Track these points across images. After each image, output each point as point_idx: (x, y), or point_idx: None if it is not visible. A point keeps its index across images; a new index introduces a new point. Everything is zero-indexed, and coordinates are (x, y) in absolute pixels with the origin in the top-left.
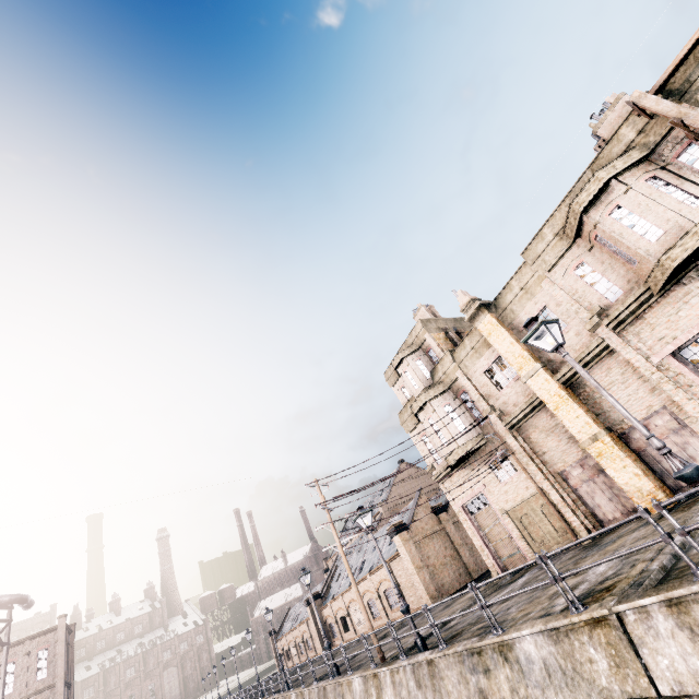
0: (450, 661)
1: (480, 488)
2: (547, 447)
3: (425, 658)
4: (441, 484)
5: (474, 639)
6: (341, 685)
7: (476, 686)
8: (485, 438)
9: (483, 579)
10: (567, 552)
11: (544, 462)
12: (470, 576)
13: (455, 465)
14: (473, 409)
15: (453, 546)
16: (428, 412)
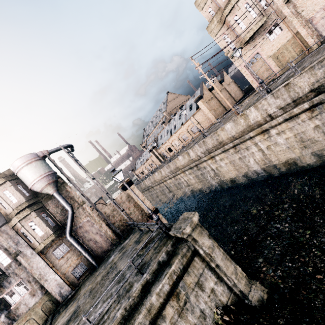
0: (303, 75)
1: (257, 50)
2: (306, 6)
3: (285, 84)
4: (233, 59)
5: (323, 56)
6: (216, 133)
7: (323, 71)
8: (266, 18)
9: (239, 104)
10: (303, 58)
11: (301, 17)
12: (226, 110)
13: (247, 41)
14: (261, 0)
15: (219, 102)
16: (234, 12)
